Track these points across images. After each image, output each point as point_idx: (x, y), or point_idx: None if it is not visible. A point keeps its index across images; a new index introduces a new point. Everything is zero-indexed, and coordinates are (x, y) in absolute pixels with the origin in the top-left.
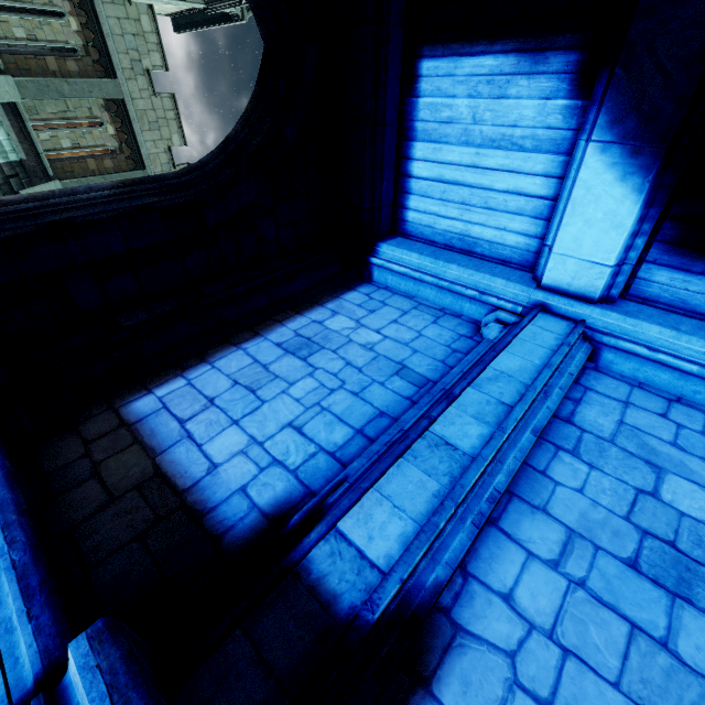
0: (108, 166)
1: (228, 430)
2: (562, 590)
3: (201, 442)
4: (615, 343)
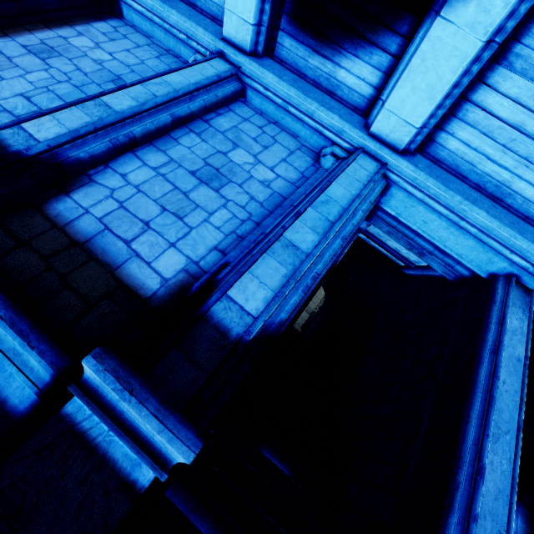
0: None
1: None
2: (152, 176)
3: None
4: (250, 83)
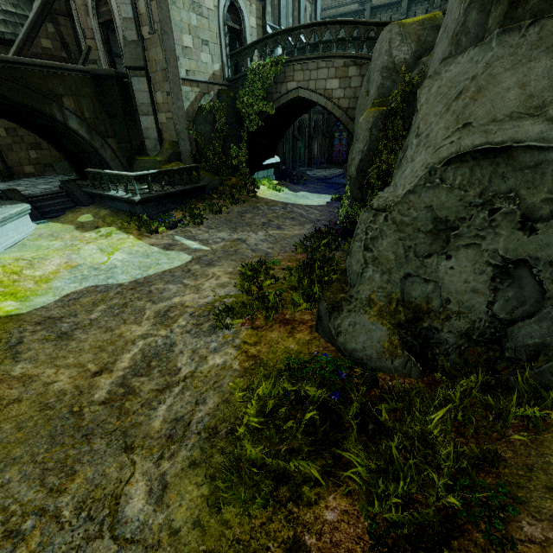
0: None
1: None
2: None
3: None
4: None
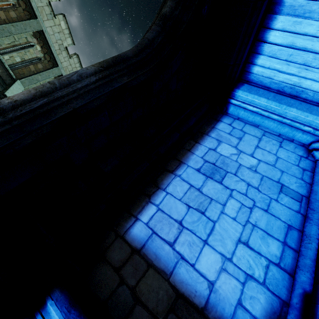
0: (13, 16)
1: (204, 249)
2: None
3: (192, 262)
4: None
